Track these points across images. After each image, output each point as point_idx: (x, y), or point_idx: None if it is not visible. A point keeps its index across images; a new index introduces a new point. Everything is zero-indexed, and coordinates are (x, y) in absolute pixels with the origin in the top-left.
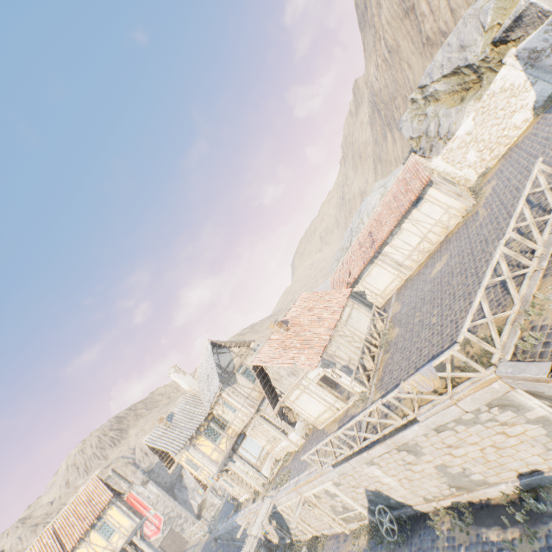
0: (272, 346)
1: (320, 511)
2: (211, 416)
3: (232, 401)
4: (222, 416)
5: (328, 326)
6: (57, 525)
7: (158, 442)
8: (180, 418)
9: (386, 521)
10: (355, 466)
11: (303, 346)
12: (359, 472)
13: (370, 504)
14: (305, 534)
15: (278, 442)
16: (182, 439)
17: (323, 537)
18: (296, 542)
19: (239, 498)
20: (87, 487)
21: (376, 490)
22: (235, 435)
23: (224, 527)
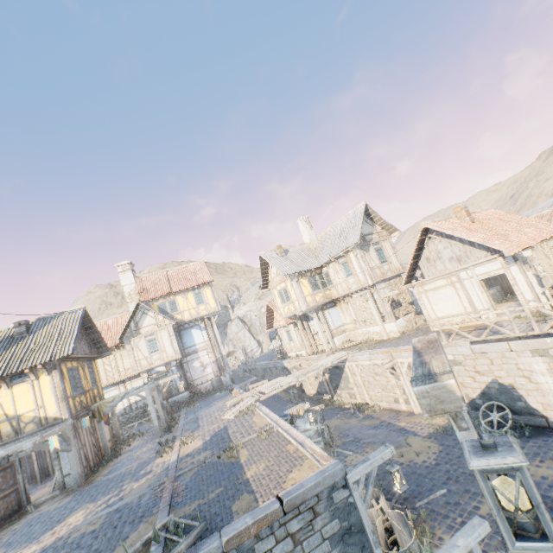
0: (452, 224)
1: (402, 381)
2: (319, 271)
3: (354, 264)
4: (329, 275)
5: (532, 237)
6: (169, 273)
7: (271, 260)
8: (294, 256)
9: (497, 415)
10: (514, 349)
11: (495, 237)
12: (507, 358)
13: (480, 397)
14: (353, 398)
15: (365, 325)
16: (292, 269)
17: (377, 406)
18: (336, 400)
19: (288, 353)
20: (196, 265)
21: (509, 385)
22: (329, 298)
23: (264, 363)
